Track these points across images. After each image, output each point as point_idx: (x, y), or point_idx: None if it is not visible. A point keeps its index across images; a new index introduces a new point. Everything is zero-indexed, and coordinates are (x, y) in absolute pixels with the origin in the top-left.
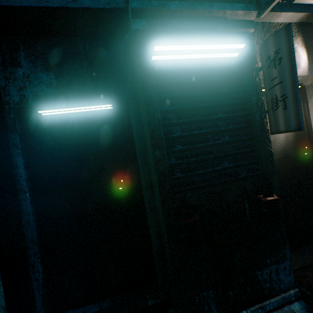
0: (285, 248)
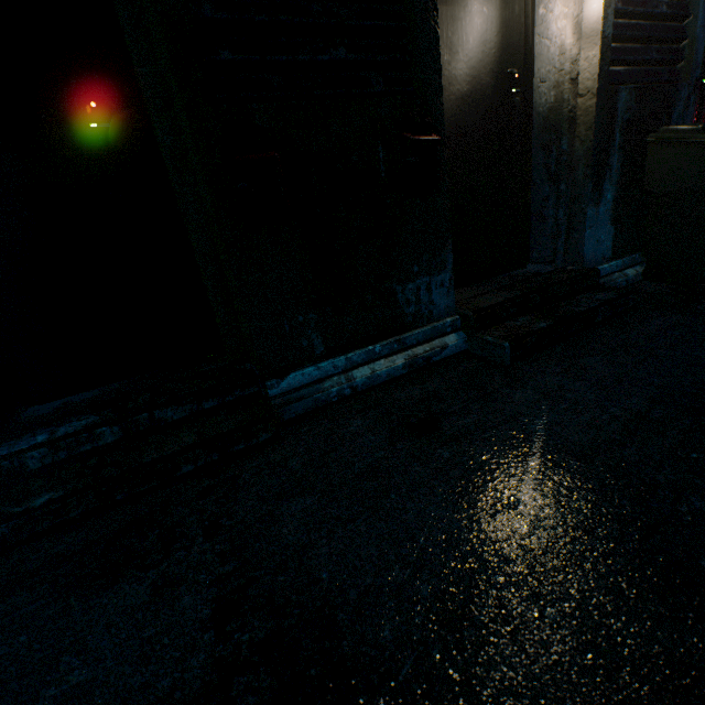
0: (446, 249)
